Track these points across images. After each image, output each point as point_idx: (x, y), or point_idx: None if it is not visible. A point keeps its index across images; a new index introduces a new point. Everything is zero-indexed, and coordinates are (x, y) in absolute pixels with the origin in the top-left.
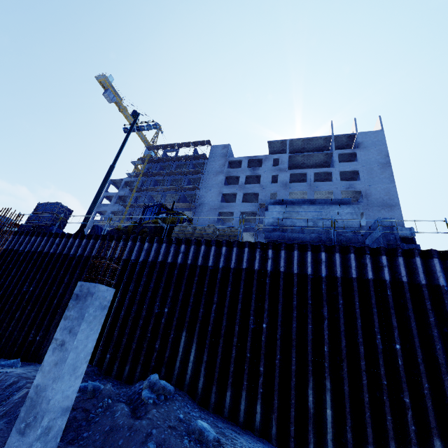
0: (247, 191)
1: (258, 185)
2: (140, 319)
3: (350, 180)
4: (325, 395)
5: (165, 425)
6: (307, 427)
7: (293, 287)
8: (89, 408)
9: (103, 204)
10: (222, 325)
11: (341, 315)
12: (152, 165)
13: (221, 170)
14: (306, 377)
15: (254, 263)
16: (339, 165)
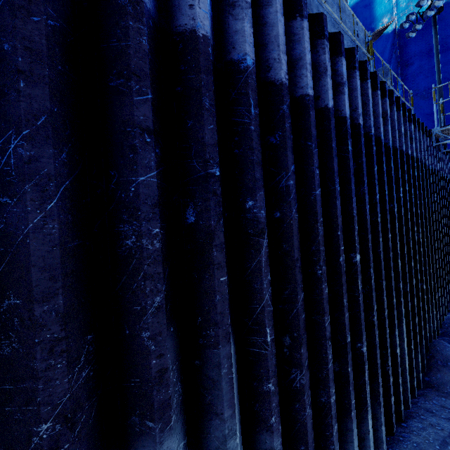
0: None
1: None
2: None
3: None
4: (401, 326)
5: None
6: (398, 382)
7: (374, 164)
8: None
9: None
10: (298, 302)
11: (402, 209)
12: None
13: None
14: (392, 316)
15: (323, 87)
16: None
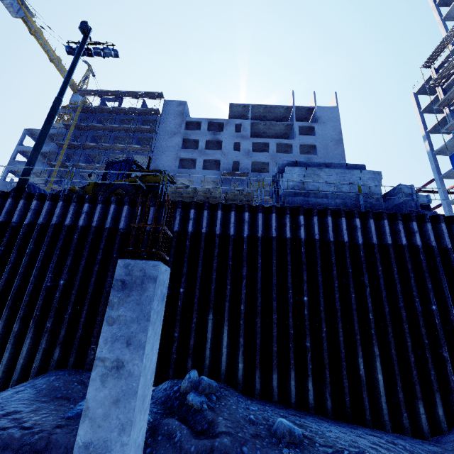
0: (208, 157)
1: (220, 152)
2: None
3: (306, 154)
4: (374, 361)
5: (247, 435)
6: (361, 395)
7: (331, 256)
8: None
9: (18, 161)
10: (257, 303)
11: (381, 282)
12: (87, 115)
13: (177, 131)
14: (355, 347)
15: (285, 231)
16: (299, 138)
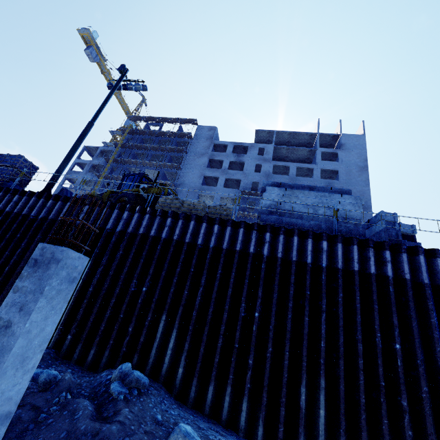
0: (229, 176)
1: (241, 172)
2: (112, 297)
3: (329, 179)
4: (318, 394)
5: (140, 430)
6: (297, 428)
7: (291, 275)
8: (40, 405)
9: (74, 171)
10: (208, 311)
11: (340, 309)
12: (133, 137)
13: (205, 152)
14: (300, 374)
15: (249, 246)
16: (321, 163)
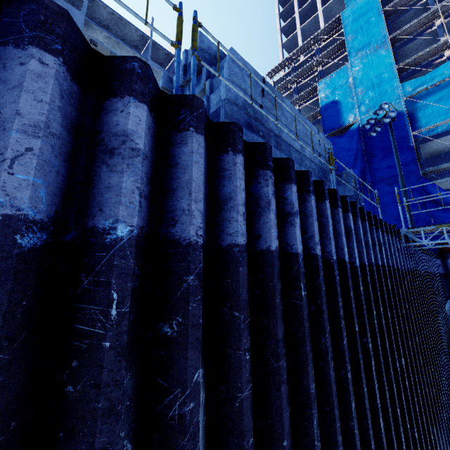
0: None
1: None
2: None
3: None
4: None
5: None
6: None
7: (339, 299)
8: None
9: None
10: None
11: (378, 339)
12: None
13: None
14: None
15: (265, 225)
16: None
